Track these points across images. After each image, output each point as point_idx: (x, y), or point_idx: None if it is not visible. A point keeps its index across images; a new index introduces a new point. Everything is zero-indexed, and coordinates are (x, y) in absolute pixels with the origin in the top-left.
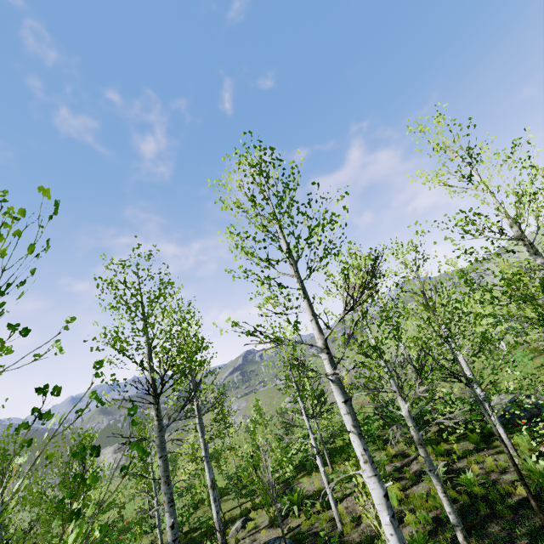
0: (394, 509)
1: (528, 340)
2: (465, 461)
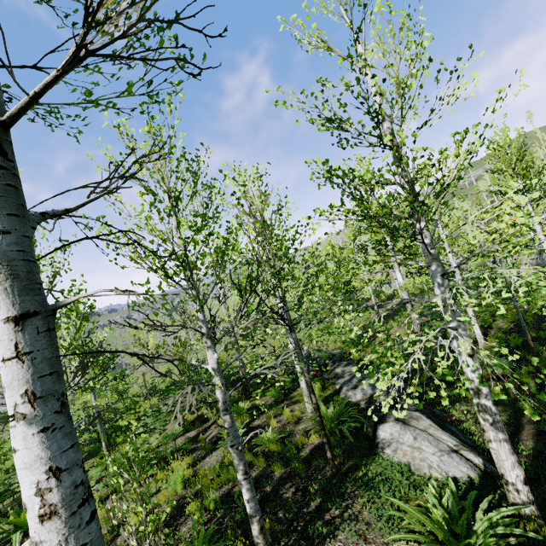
0: (177, 496)
1: None
2: (264, 416)
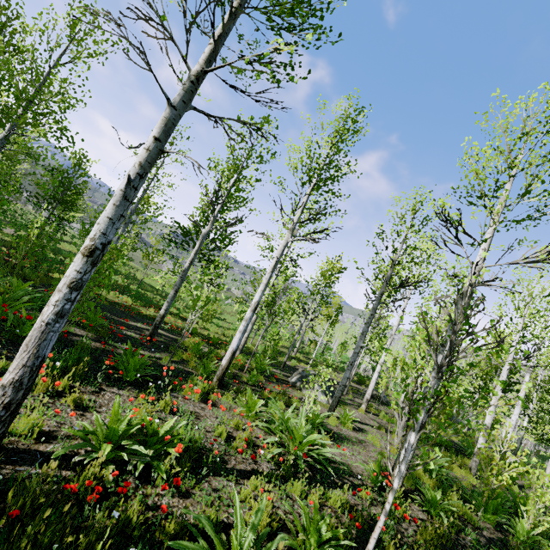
0: None
1: None
2: None
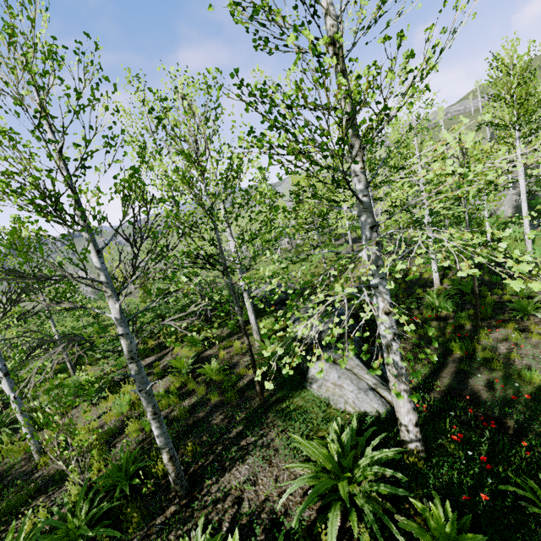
0: (122, 417)
1: (294, 245)
2: (217, 347)
